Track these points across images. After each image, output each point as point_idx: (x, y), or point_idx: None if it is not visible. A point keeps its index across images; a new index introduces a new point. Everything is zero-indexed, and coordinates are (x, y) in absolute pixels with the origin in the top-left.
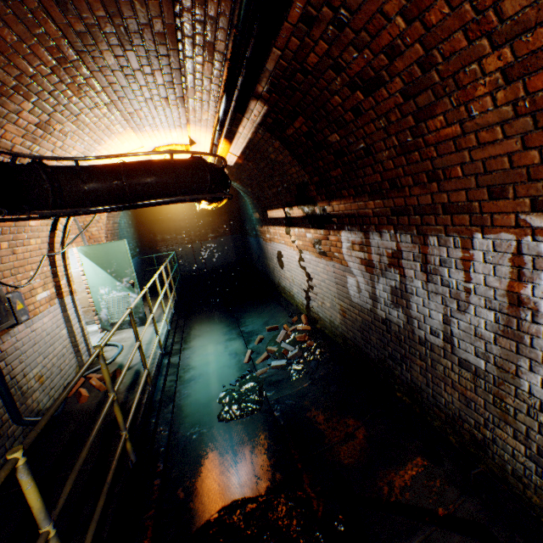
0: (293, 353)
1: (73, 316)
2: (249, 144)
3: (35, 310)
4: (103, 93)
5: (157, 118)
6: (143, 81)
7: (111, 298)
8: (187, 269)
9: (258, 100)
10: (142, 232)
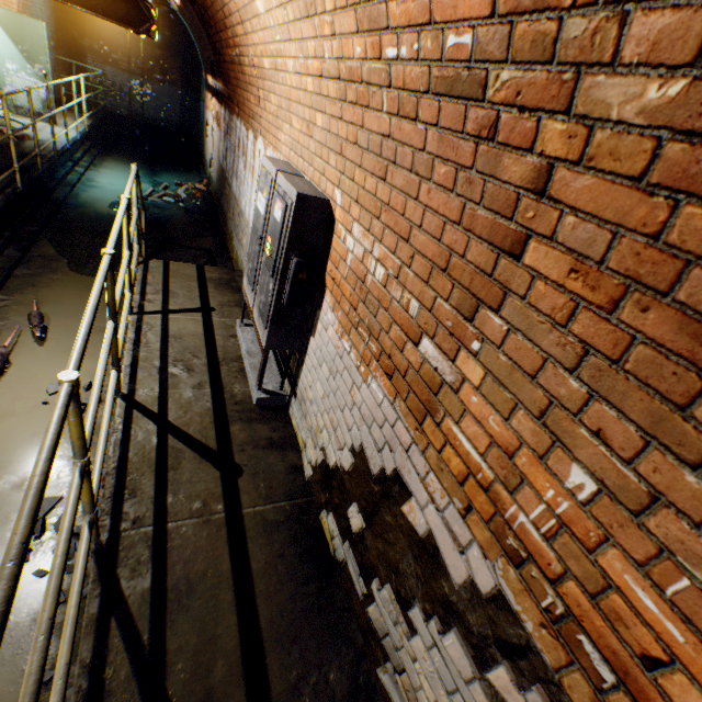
0: (184, 198)
1: None
2: None
3: None
4: None
5: None
6: None
7: (19, 79)
8: (117, 105)
9: None
10: (61, 22)
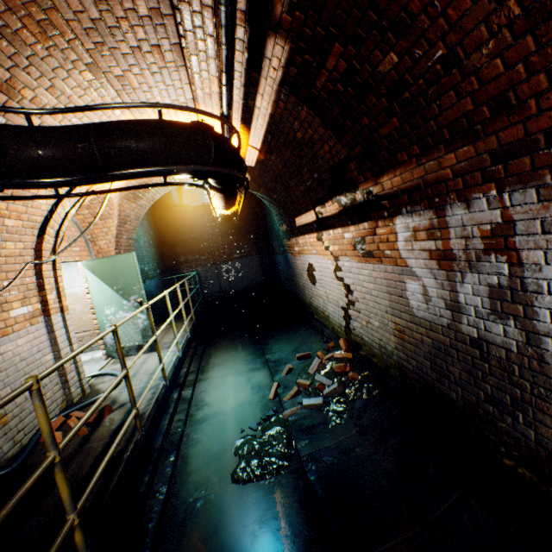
0: (331, 388)
1: (62, 337)
2: (270, 125)
3: (5, 329)
4: (78, 44)
5: (154, 87)
6: (119, 6)
7: (117, 319)
8: (210, 292)
9: (276, 35)
10: (164, 254)
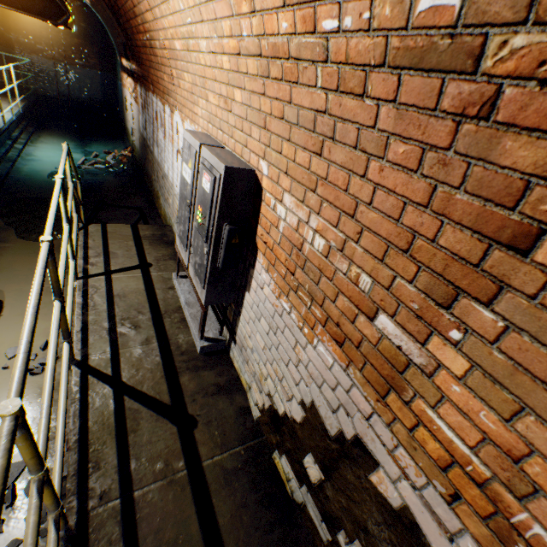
0: (112, 164)
1: None
2: None
3: None
4: None
5: None
6: None
7: None
8: (46, 88)
9: None
10: None
